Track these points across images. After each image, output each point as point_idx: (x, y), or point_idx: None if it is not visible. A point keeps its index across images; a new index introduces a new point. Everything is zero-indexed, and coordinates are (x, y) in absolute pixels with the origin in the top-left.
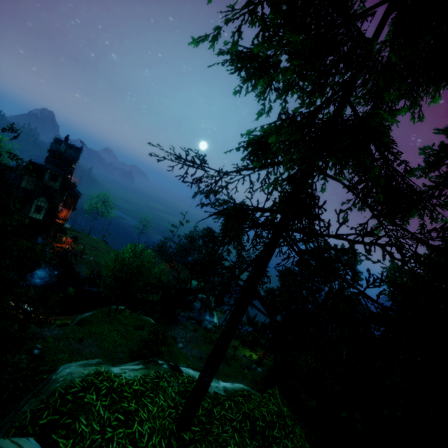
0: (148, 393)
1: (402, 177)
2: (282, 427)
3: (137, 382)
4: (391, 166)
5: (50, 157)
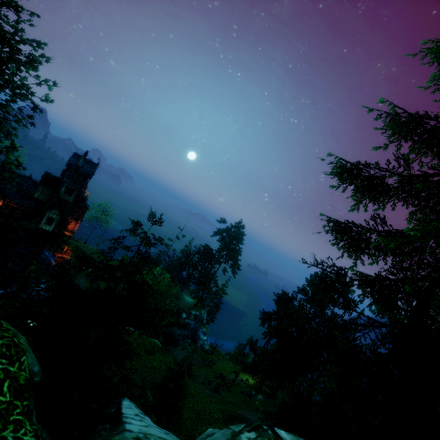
0: None
1: None
2: None
3: None
4: None
5: (68, 170)
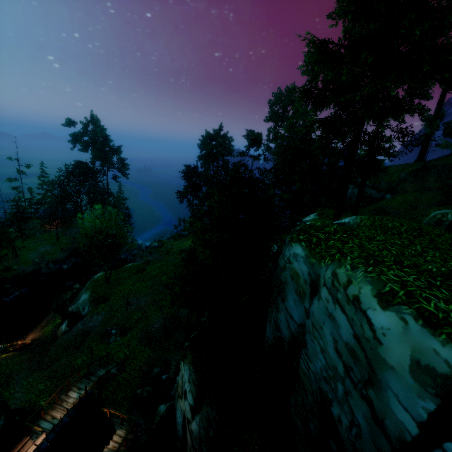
0: None
1: None
2: None
3: None
4: None
5: None
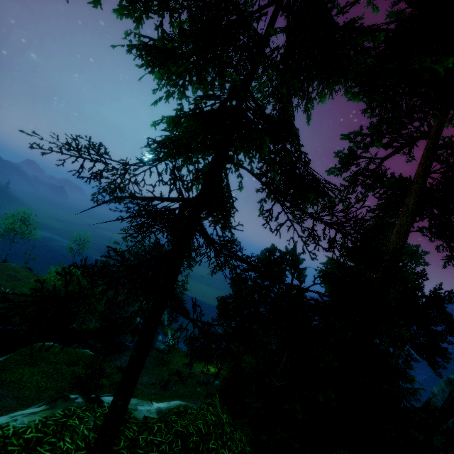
0: (47, 438)
1: (305, 166)
2: (219, 436)
3: (32, 428)
4: (294, 156)
5: None
